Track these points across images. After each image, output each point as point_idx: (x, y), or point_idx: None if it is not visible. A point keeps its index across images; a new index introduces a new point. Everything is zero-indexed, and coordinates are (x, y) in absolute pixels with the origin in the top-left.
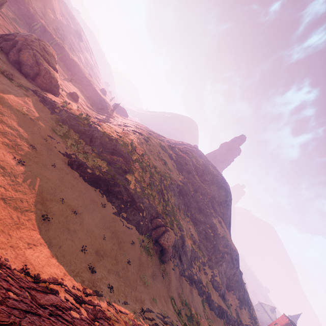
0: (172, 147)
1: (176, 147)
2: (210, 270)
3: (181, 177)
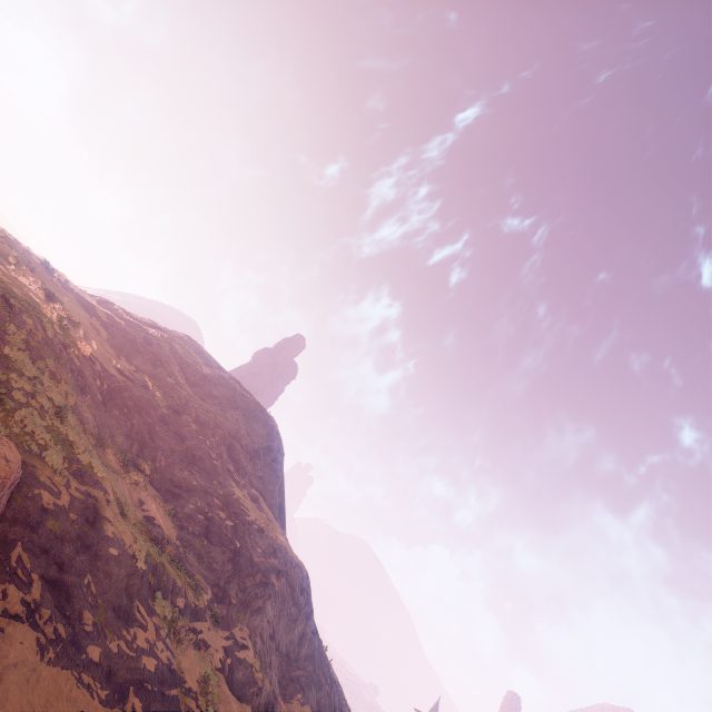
0: (104, 302)
1: (119, 307)
2: (222, 632)
3: (123, 364)
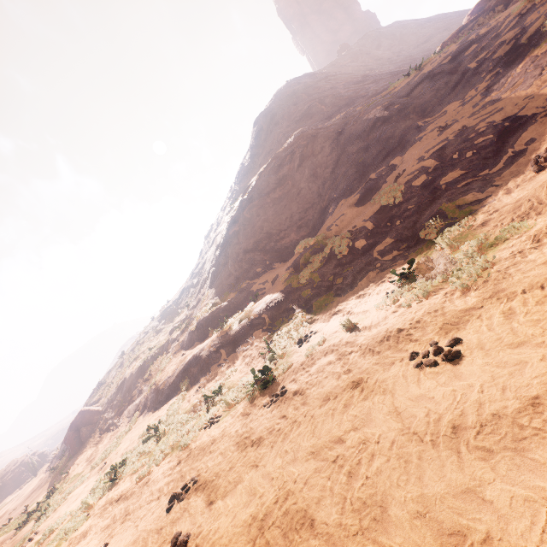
0: None
1: None
2: None
3: None
